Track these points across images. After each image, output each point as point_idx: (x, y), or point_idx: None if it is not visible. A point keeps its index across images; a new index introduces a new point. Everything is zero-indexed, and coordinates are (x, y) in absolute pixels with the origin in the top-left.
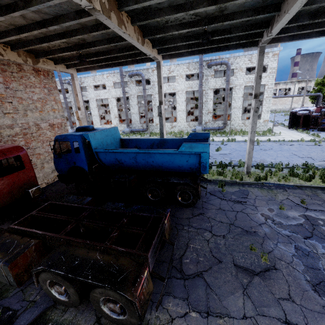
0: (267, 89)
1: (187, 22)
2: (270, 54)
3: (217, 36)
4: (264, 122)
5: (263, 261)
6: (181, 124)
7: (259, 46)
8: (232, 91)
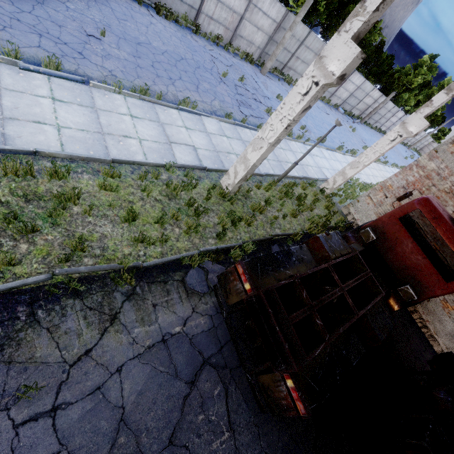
0: None
1: None
2: None
3: None
4: None
5: None
6: None
7: None
8: None
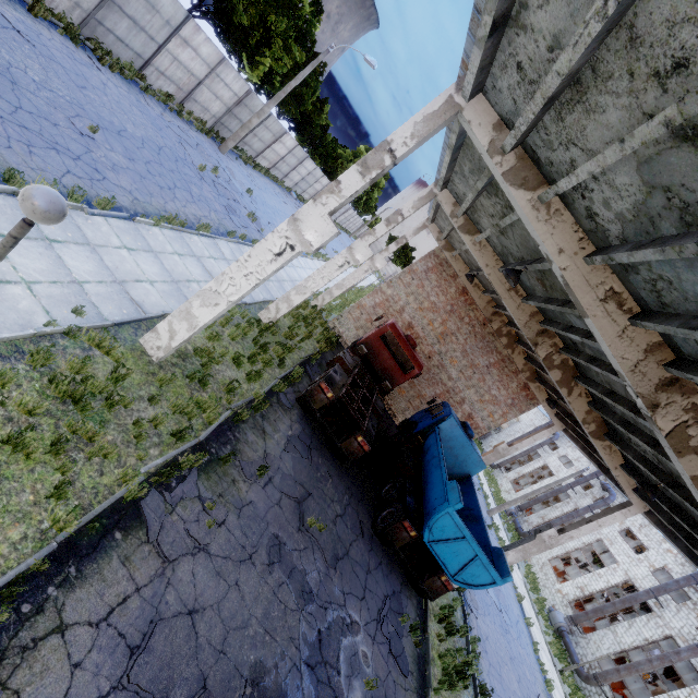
0: None
1: (652, 461)
2: None
3: (697, 533)
4: None
5: (309, 520)
6: None
7: None
8: None
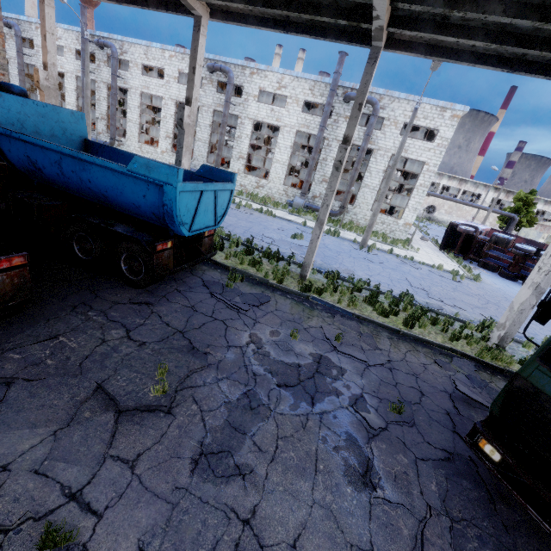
0: (426, 172)
1: None
2: (448, 112)
3: None
4: (404, 226)
5: (155, 394)
6: (274, 185)
7: (372, 45)
8: (371, 155)
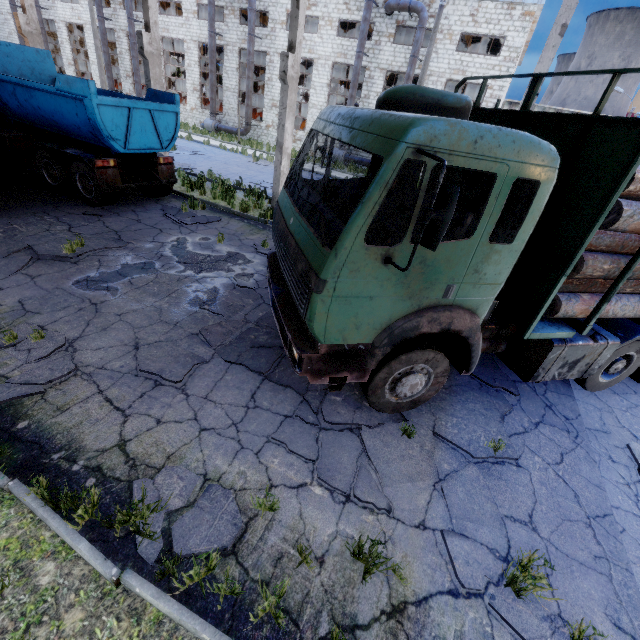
0: (489, 99)
1: None
2: (518, 9)
3: None
4: None
5: (67, 252)
6: None
7: None
8: None
